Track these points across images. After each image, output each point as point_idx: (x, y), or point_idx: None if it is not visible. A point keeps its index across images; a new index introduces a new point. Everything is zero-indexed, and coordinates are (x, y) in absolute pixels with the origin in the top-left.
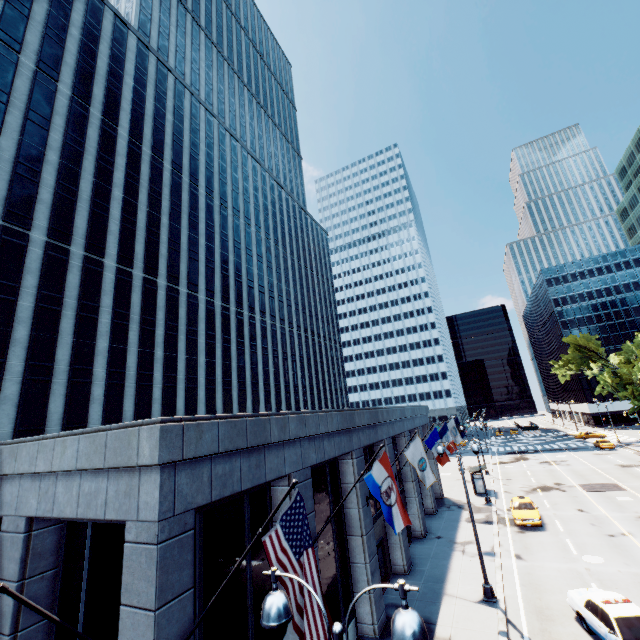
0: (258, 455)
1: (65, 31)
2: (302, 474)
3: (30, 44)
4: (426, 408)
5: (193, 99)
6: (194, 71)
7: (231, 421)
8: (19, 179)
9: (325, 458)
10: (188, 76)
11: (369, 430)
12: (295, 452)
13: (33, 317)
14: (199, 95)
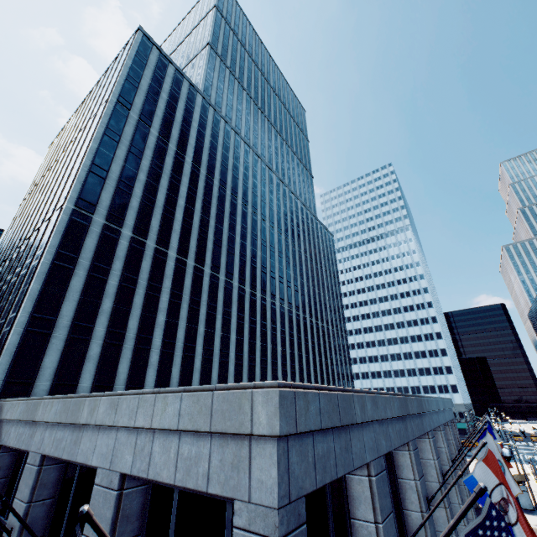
0: (345, 436)
1: (158, 95)
2: (378, 464)
3: (137, 104)
4: (451, 402)
5: (236, 136)
6: (238, 117)
7: (327, 393)
8: (119, 192)
9: (392, 447)
10: (234, 120)
11: (417, 419)
12: (370, 436)
13: (116, 293)
14: (240, 133)
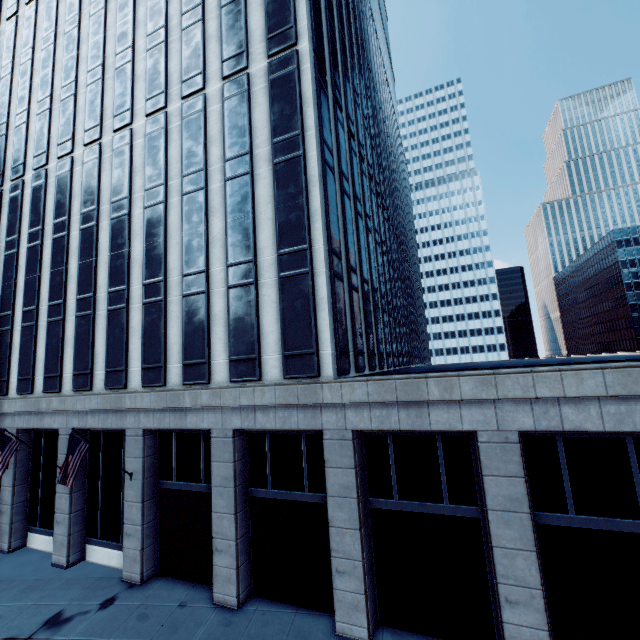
0: None
1: None
2: None
3: None
4: None
5: None
6: None
7: None
8: (331, 40)
9: None
10: None
11: None
12: None
13: (355, 224)
14: None
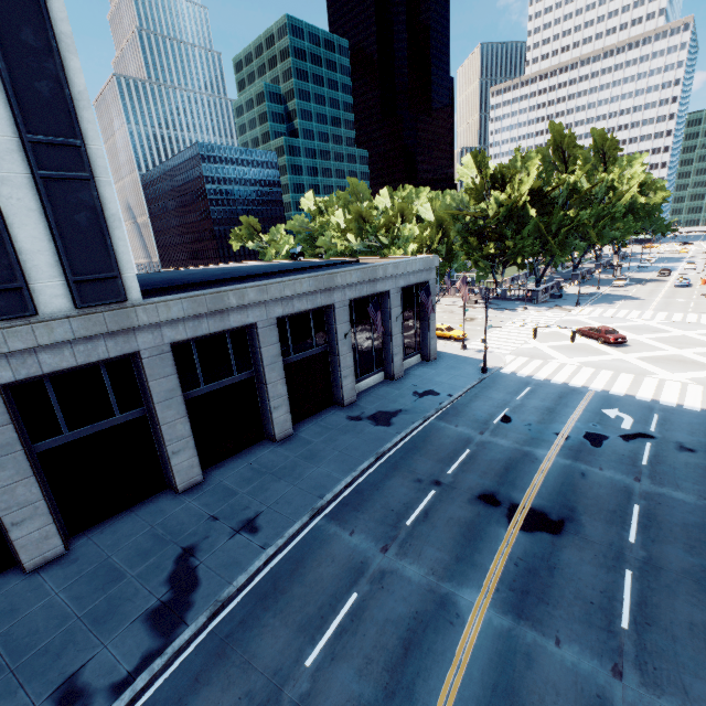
0: None
1: None
2: None
3: None
4: None
5: None
6: None
7: None
8: None
9: None
10: None
11: None
12: None
13: None
14: None
